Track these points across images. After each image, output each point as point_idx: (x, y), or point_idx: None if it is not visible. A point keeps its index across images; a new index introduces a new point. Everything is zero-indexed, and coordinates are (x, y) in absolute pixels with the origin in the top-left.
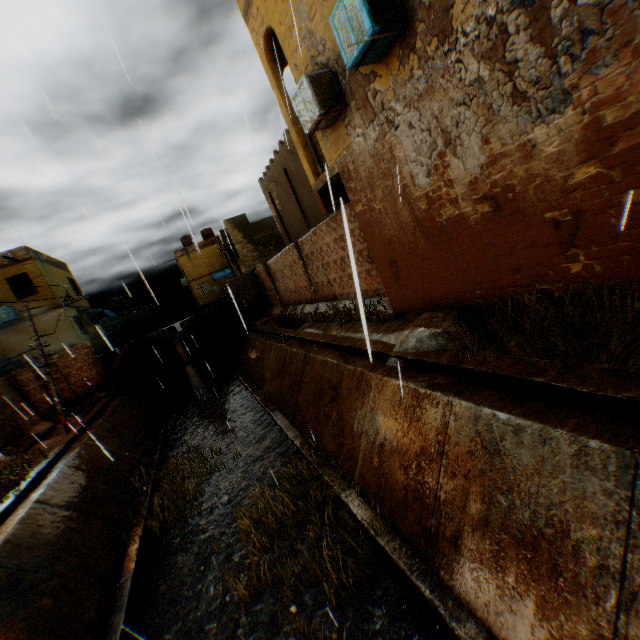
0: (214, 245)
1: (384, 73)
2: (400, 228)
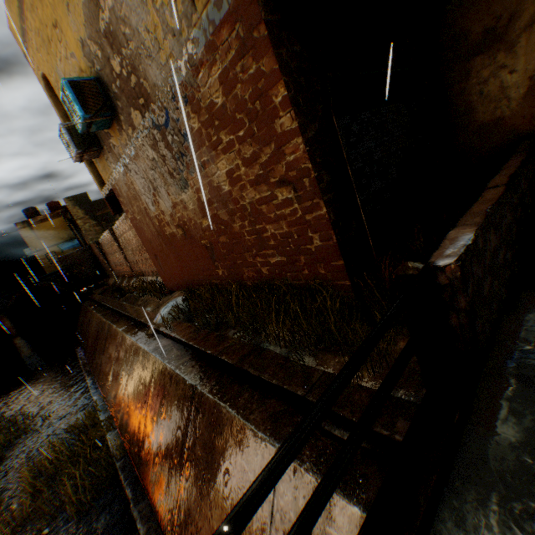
0: (61, 217)
1: (114, 135)
2: (152, 234)
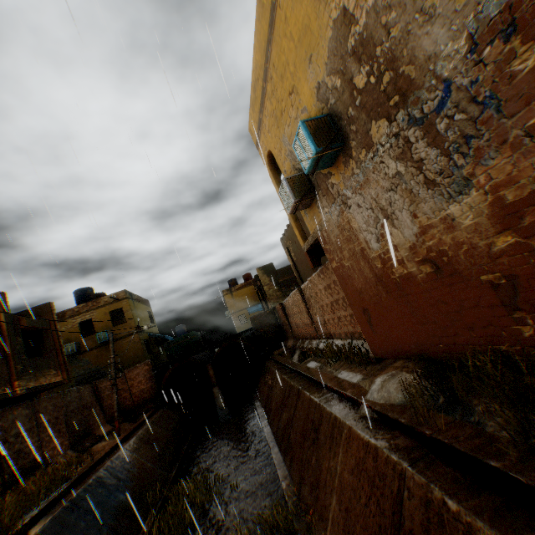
0: (251, 286)
1: (336, 172)
2: (365, 282)
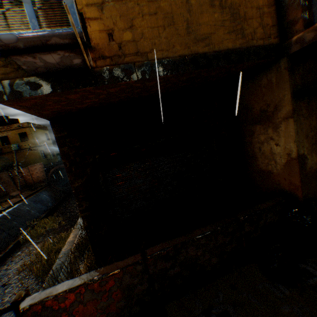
0: None
1: None
2: None
